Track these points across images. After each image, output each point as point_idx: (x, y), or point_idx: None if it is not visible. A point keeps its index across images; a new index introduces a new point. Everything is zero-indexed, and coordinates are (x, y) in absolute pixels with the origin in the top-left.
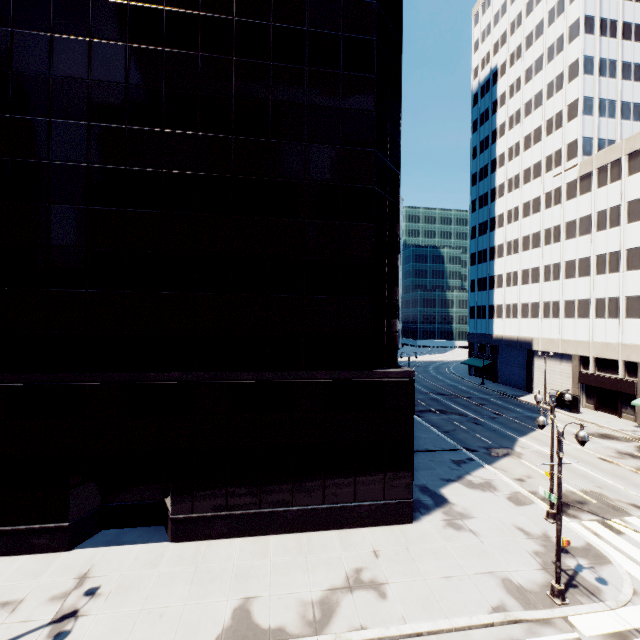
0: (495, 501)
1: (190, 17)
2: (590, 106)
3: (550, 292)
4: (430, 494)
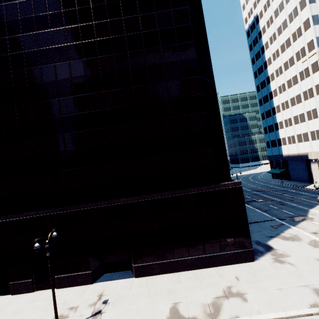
0: (301, 246)
1: (106, 40)
2: (317, 19)
3: (313, 125)
4: (262, 245)
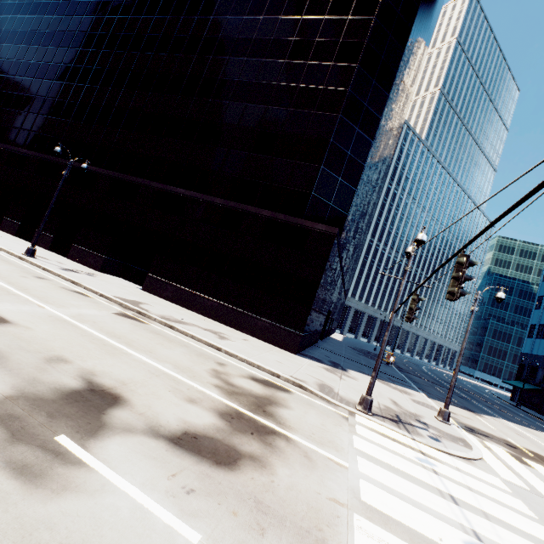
0: (394, 392)
1: None
2: None
3: None
4: (335, 364)
